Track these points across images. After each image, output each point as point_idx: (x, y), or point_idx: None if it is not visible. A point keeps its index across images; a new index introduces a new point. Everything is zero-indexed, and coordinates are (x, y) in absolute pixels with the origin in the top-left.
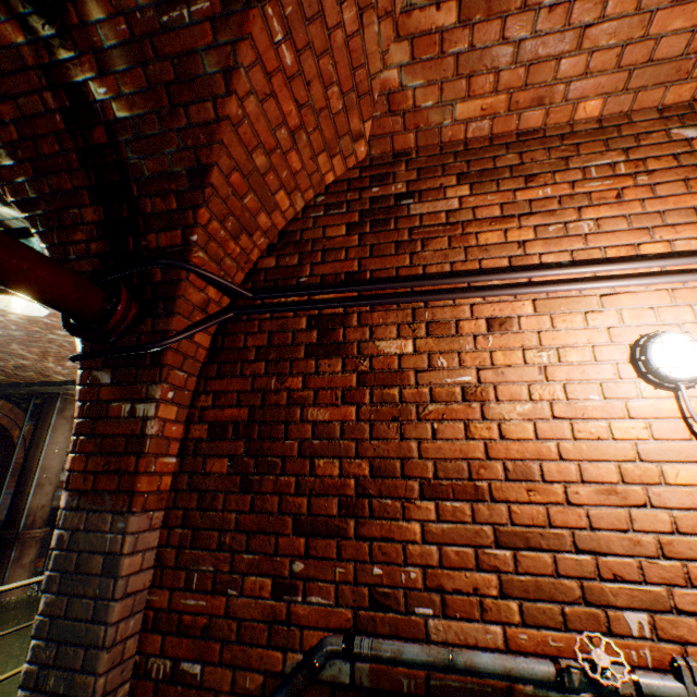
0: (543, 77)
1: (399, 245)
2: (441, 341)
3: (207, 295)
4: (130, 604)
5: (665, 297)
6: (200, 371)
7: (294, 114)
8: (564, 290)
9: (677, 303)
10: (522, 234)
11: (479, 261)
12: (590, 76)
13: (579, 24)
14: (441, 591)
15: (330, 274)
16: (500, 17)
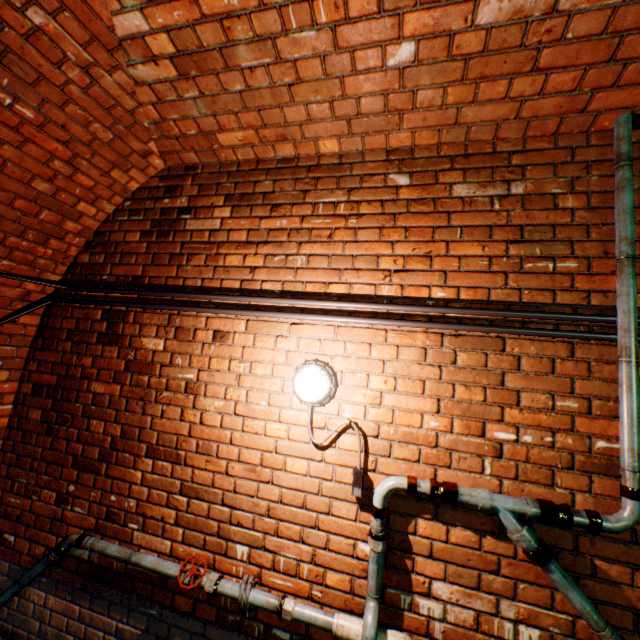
0: (277, 120)
1: (172, 257)
2: (182, 344)
3: (26, 289)
4: None
5: (332, 332)
6: (33, 343)
7: (62, 149)
8: (266, 316)
9: (338, 338)
10: (256, 261)
11: (222, 281)
12: (316, 122)
13: (283, 83)
14: (145, 516)
15: (123, 276)
16: (213, 74)
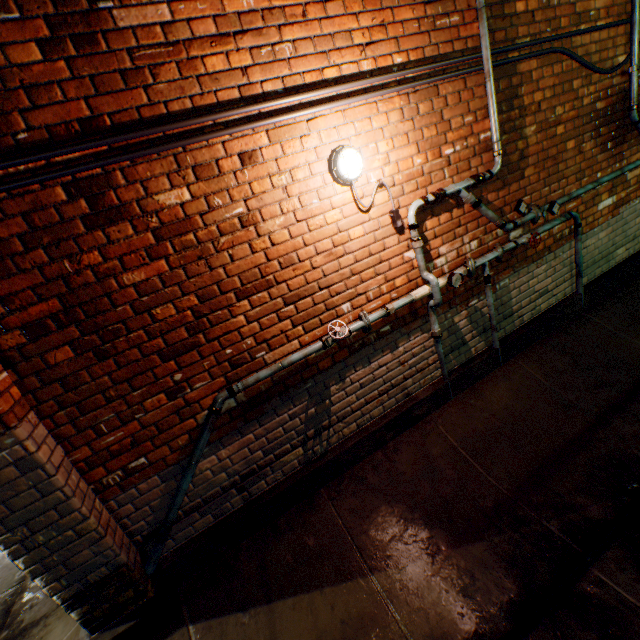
0: None
1: (126, 76)
2: (211, 183)
3: None
4: (65, 471)
5: (341, 118)
6: None
7: None
8: (286, 120)
9: (347, 122)
10: (242, 59)
11: (216, 94)
12: None
13: None
14: (266, 341)
15: (58, 125)
16: None
